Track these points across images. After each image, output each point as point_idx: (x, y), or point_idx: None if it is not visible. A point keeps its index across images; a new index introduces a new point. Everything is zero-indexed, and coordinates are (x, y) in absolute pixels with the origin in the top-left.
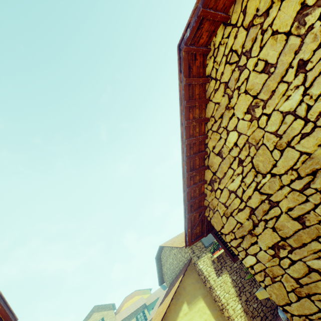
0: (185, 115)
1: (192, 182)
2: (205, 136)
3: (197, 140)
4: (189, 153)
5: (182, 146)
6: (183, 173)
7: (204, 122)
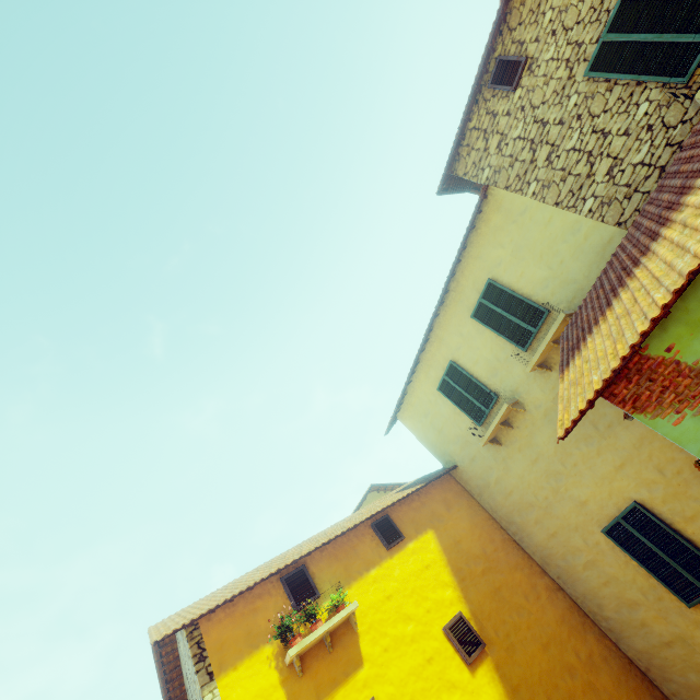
0: (157, 657)
1: (171, 688)
2: (177, 660)
3: (170, 665)
4: (163, 675)
5: (158, 672)
6: (161, 687)
7: (174, 653)
